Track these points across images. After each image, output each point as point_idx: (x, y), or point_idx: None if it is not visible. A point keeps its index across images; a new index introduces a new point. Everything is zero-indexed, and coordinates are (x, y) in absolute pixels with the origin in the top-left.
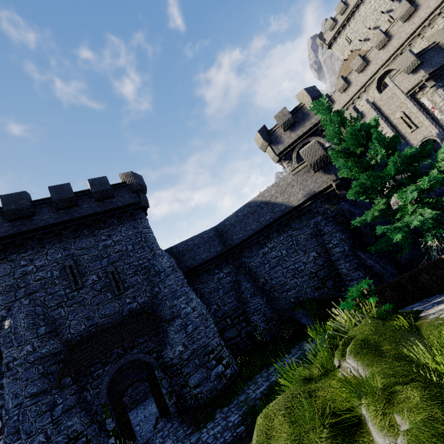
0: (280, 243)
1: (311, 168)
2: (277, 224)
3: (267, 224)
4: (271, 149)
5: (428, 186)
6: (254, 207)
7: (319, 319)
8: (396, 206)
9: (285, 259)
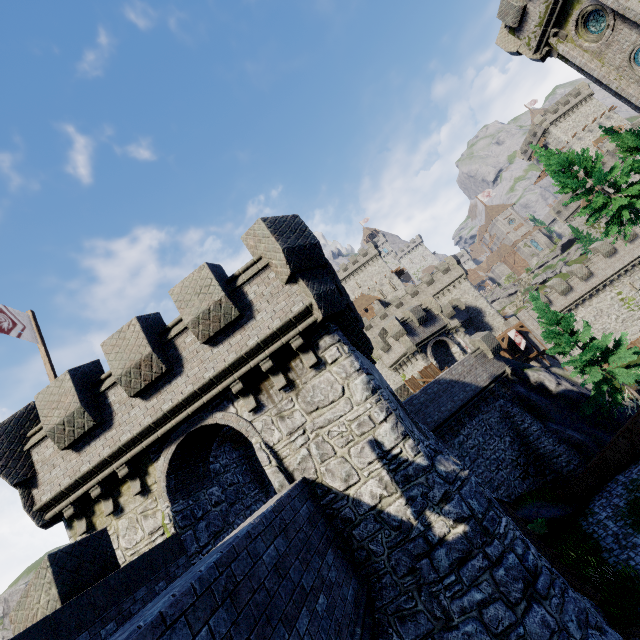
0: (474, 428)
1: (492, 352)
2: (470, 405)
3: (462, 405)
4: (409, 338)
5: (630, 354)
6: (443, 386)
7: (561, 502)
8: (558, 388)
9: (484, 447)
